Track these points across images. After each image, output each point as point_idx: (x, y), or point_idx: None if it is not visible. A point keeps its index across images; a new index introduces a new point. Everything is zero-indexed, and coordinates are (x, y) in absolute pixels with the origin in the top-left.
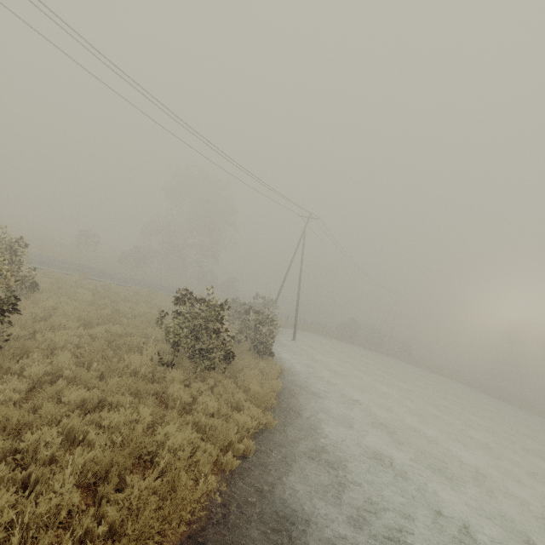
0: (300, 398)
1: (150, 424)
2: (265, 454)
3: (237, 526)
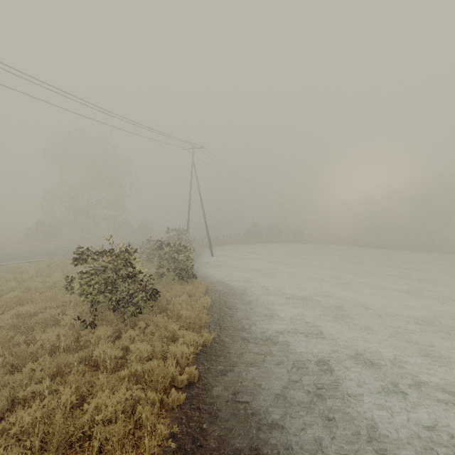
0: (229, 305)
1: (80, 398)
2: (209, 371)
3: None
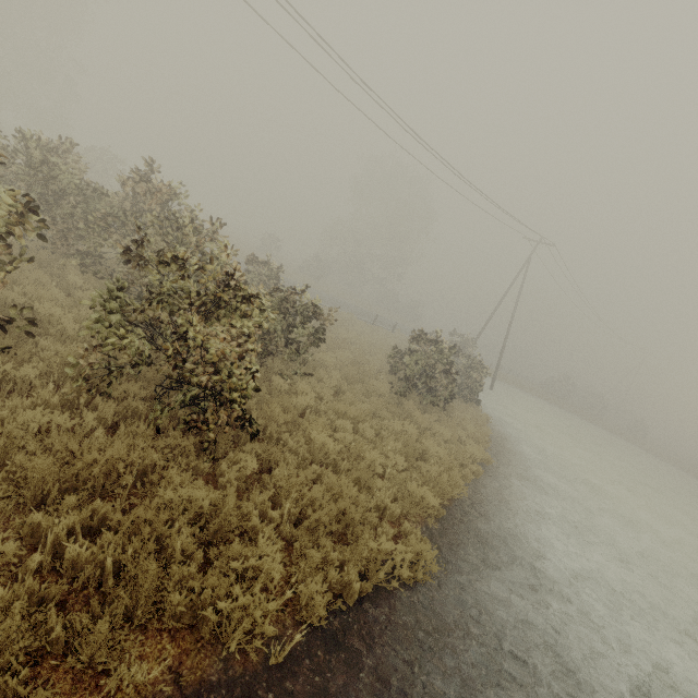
0: (507, 449)
1: None
2: (487, 480)
3: (480, 511)
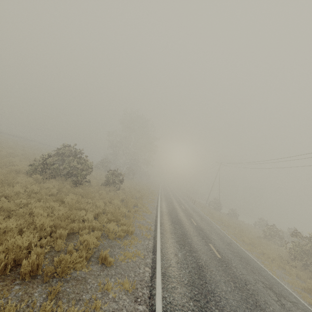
0: None
1: None
2: None
3: None
